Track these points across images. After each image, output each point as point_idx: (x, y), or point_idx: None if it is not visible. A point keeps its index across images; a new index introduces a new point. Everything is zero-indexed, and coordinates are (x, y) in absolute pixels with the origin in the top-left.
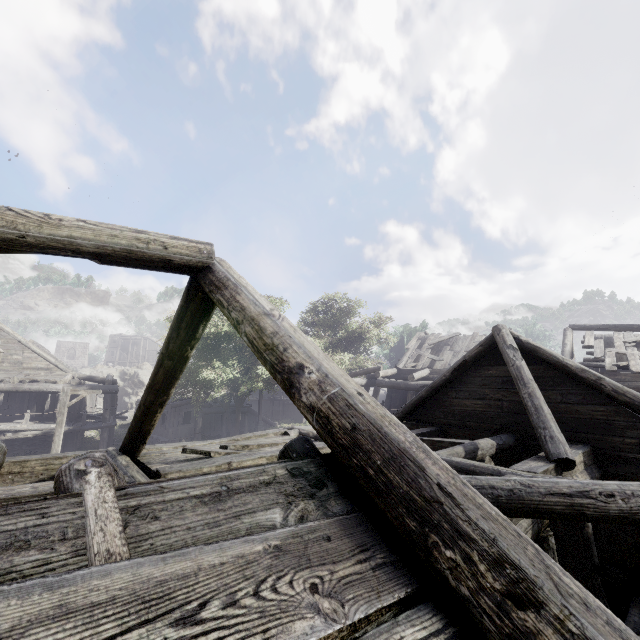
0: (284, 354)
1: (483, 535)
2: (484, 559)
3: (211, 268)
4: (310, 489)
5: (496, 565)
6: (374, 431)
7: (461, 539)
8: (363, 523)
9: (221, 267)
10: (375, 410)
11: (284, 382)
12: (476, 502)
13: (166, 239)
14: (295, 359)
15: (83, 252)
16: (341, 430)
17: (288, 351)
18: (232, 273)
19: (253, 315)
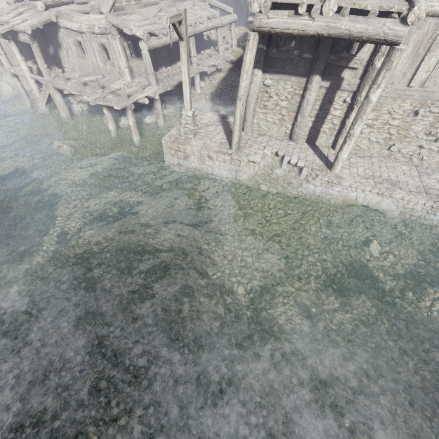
0: None
1: None
2: None
3: None
4: None
5: None
6: None
7: None
8: None
9: None
10: None
11: None
12: None
13: None
14: None
15: None
16: None
17: None
18: None
19: None
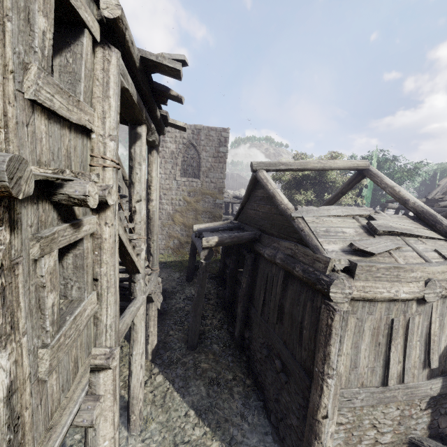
0: (403, 196)
1: (445, 224)
2: (445, 226)
3: (369, 169)
4: (411, 219)
5: (446, 226)
6: (427, 211)
7: (441, 224)
8: (422, 224)
9: (373, 169)
10: (427, 208)
11: (403, 202)
12: (446, 221)
13: (357, 162)
14: (406, 197)
15: (340, 169)
16: (419, 211)
17: (404, 196)
18: (378, 172)
19: (391, 186)
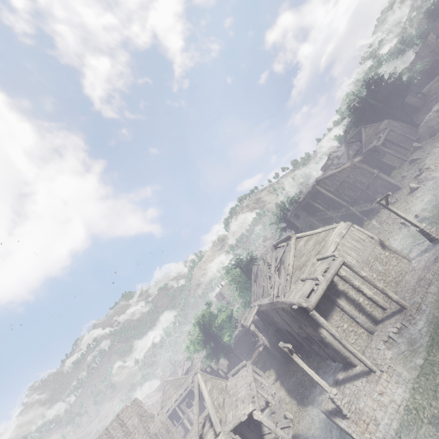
0: None
1: None
2: None
3: None
4: None
5: None
6: None
7: None
8: None
9: None
10: None
11: None
12: None
13: None
14: None
15: None
16: None
17: None
18: None
19: None
